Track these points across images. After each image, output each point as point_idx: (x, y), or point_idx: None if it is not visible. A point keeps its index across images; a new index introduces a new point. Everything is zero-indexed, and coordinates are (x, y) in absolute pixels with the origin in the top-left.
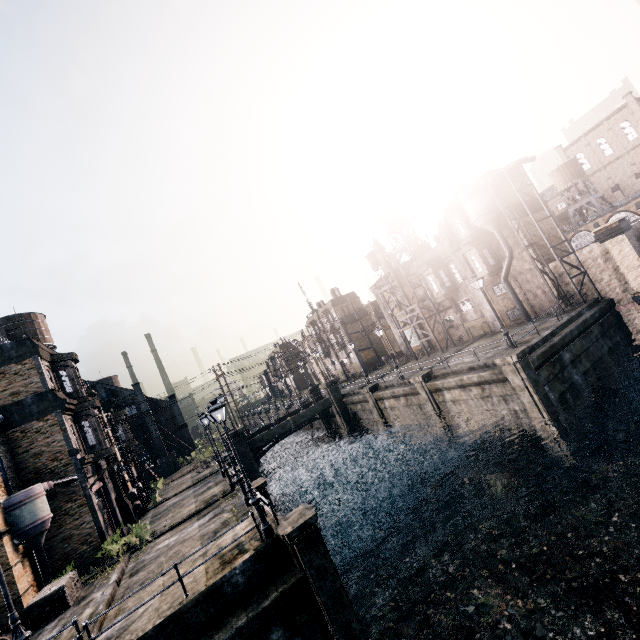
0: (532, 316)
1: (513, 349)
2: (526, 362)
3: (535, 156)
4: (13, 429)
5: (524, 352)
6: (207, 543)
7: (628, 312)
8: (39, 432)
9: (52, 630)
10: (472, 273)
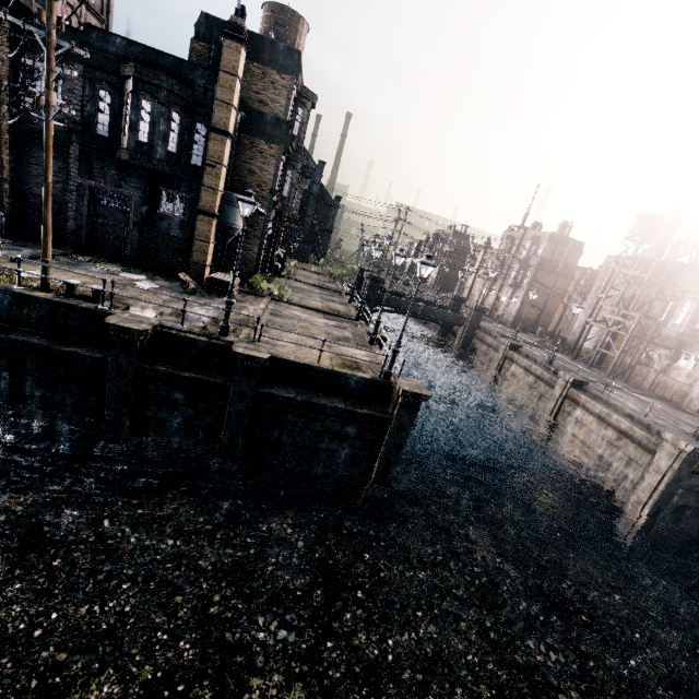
0: None
1: (696, 441)
2: (694, 460)
3: None
4: (247, 135)
5: None
6: (350, 346)
7: None
8: (261, 154)
9: (221, 304)
10: None
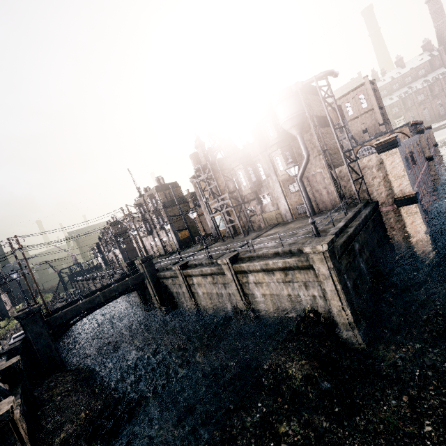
0: (316, 211)
1: (320, 237)
2: (333, 251)
3: (338, 72)
4: None
5: (333, 241)
6: None
7: (387, 213)
8: None
9: None
10: (274, 171)
